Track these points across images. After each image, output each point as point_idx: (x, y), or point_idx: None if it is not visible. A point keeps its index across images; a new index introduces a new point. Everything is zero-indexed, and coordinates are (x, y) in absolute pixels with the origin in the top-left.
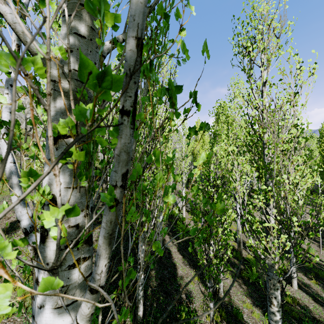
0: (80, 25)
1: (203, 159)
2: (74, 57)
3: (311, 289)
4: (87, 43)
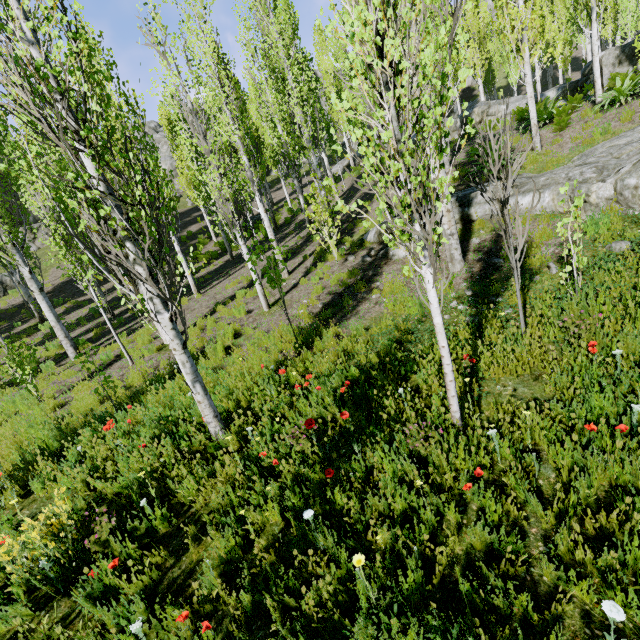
0: None
1: None
2: None
3: None
4: None
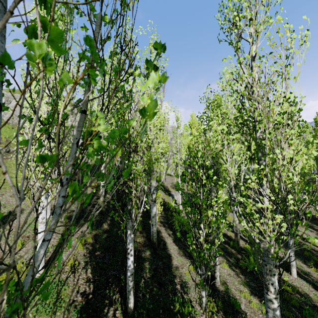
0: None
1: (154, 82)
2: None
3: (311, 277)
4: None
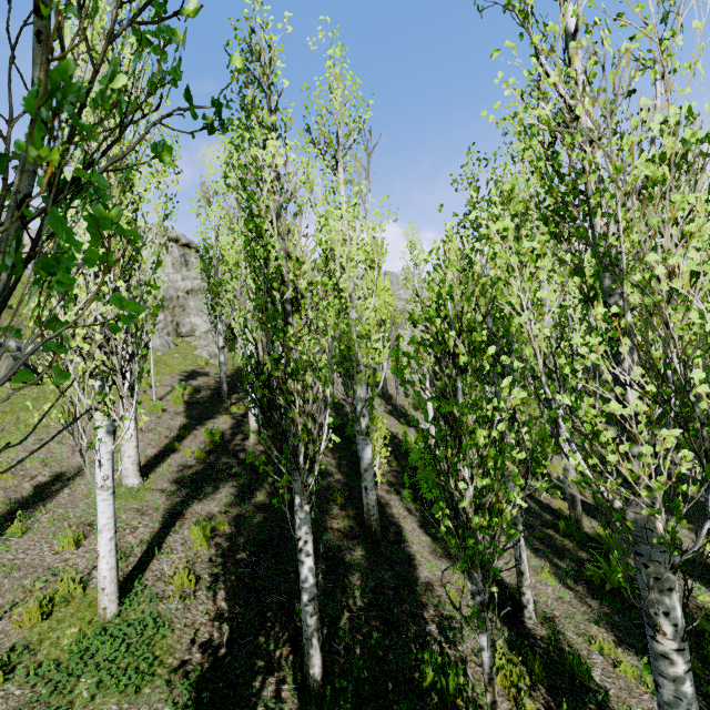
0: None
1: None
2: None
3: None
4: None
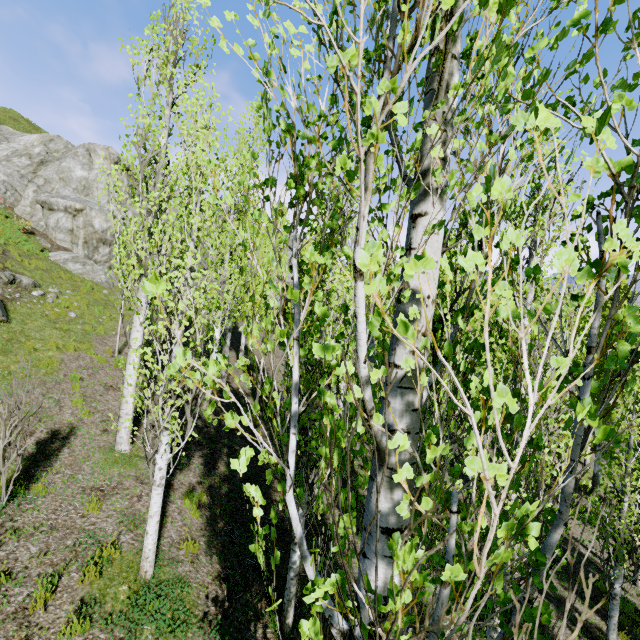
0: (416, 397)
1: None
2: (411, 440)
3: None
4: (419, 414)
